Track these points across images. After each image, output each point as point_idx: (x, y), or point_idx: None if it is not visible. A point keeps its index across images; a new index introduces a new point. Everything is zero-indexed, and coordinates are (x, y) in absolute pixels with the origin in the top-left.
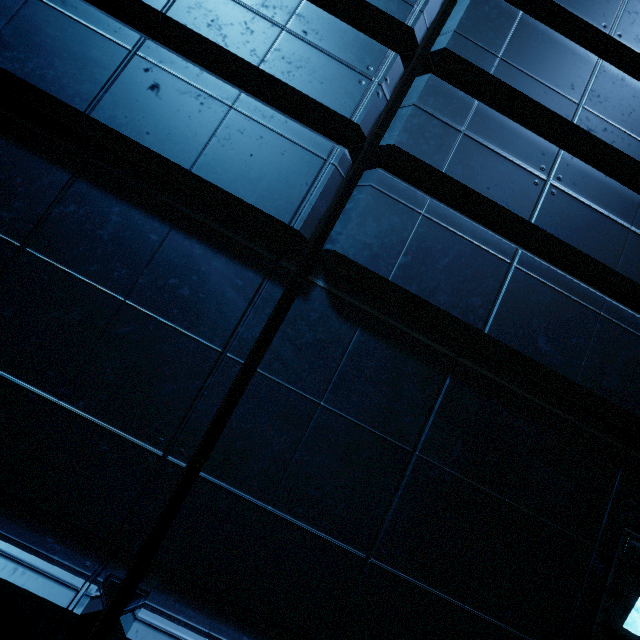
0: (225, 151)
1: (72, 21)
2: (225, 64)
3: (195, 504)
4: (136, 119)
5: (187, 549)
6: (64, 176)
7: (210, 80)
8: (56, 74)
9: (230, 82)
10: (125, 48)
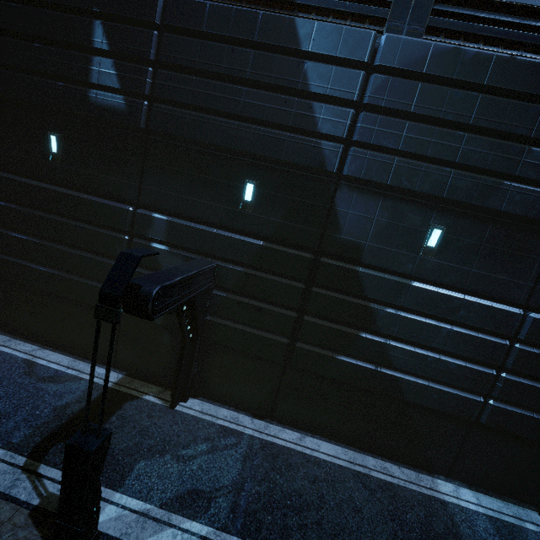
0: (539, 209)
1: (491, 186)
2: (533, 182)
3: (536, 293)
4: (514, 208)
5: (536, 302)
6: (487, 224)
7: (532, 190)
8: (491, 202)
9: (530, 184)
10: (507, 189)
